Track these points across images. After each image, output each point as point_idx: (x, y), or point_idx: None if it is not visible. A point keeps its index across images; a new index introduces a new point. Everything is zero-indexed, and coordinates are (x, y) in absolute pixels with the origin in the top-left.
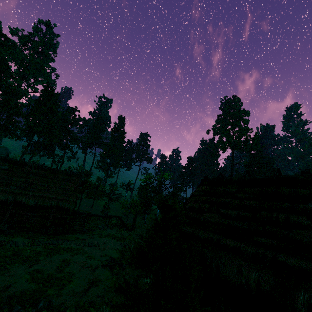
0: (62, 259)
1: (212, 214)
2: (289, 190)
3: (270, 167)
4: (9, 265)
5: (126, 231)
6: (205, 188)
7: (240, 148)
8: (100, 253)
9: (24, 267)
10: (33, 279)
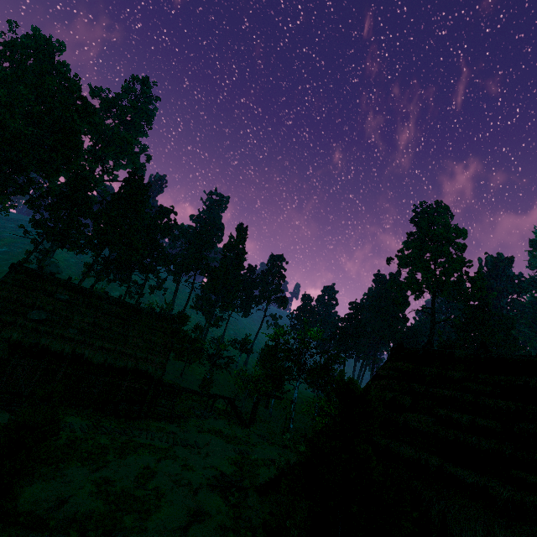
0: (143, 464)
1: (421, 415)
2: None
3: (506, 334)
4: (63, 463)
5: (241, 426)
6: (402, 366)
7: (448, 294)
8: (201, 461)
9: (85, 470)
10: (100, 494)
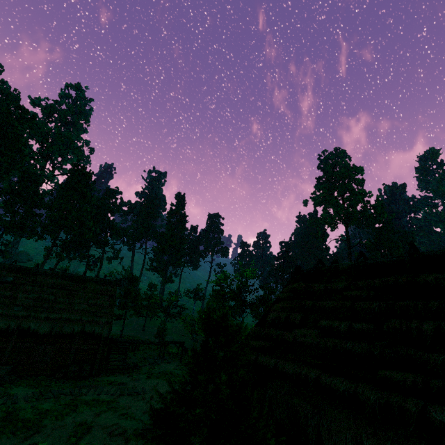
0: (78, 422)
1: (307, 330)
2: (435, 278)
3: None
4: None
5: None
6: (297, 287)
7: (356, 221)
8: (144, 406)
9: (16, 440)
10: None
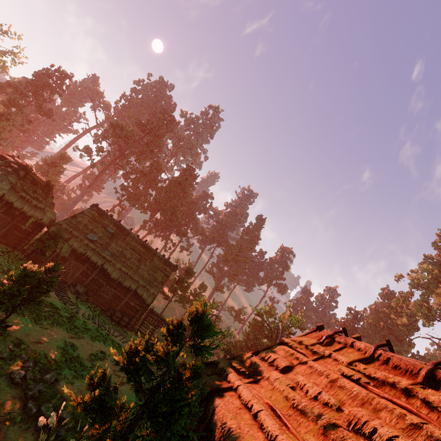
0: (101, 349)
1: (282, 376)
2: (439, 400)
3: None
4: (57, 324)
5: None
6: (305, 341)
7: None
8: None
9: (66, 334)
10: (63, 350)
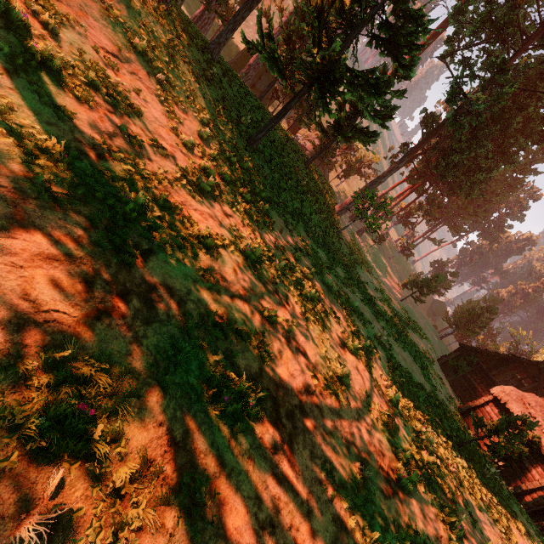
0: None
1: None
2: None
3: None
4: None
5: None
6: None
7: None
8: None
9: None
10: None
